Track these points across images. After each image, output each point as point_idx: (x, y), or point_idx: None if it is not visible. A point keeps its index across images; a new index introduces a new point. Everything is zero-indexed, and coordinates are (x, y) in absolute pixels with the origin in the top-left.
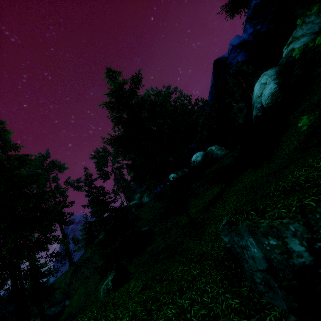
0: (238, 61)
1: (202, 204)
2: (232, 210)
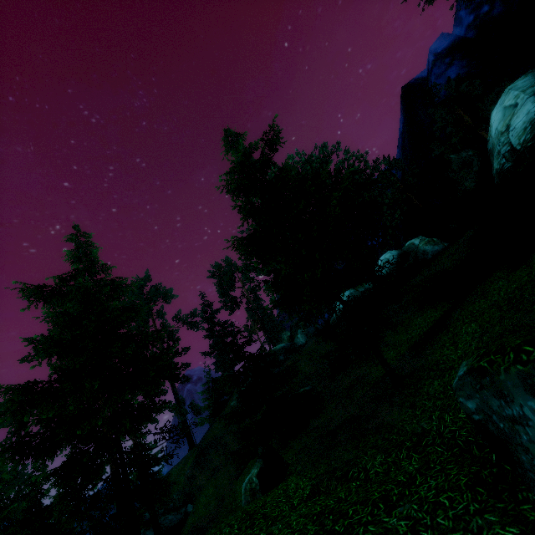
0: (450, 79)
1: (408, 342)
2: (474, 350)
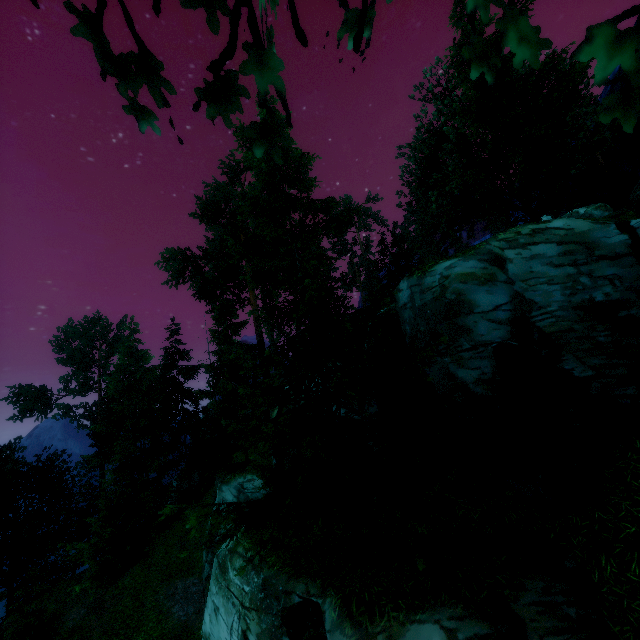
0: None
1: None
2: None
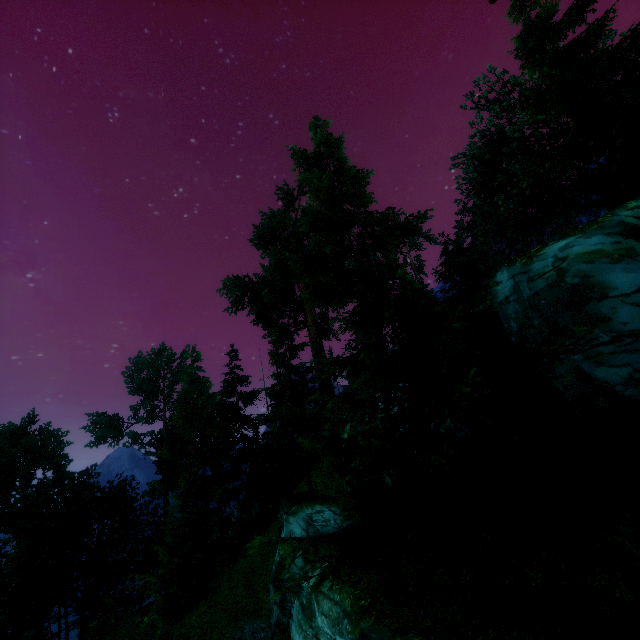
0: None
1: None
2: None
